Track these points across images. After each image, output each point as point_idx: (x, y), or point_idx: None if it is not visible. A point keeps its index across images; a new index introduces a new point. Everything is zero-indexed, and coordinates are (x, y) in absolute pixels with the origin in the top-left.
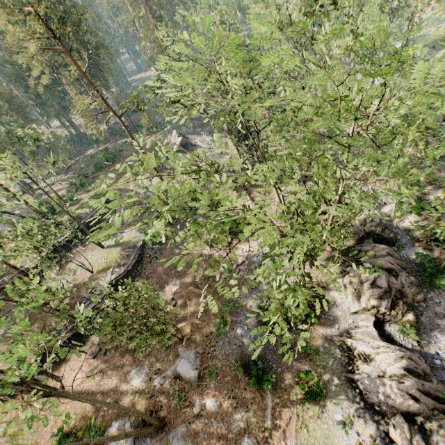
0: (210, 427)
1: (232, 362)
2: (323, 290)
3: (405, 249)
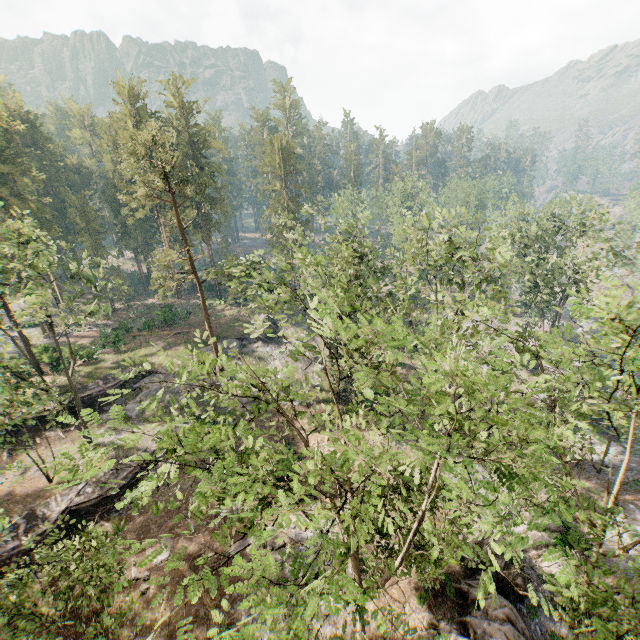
0: None
1: None
2: None
3: (540, 616)
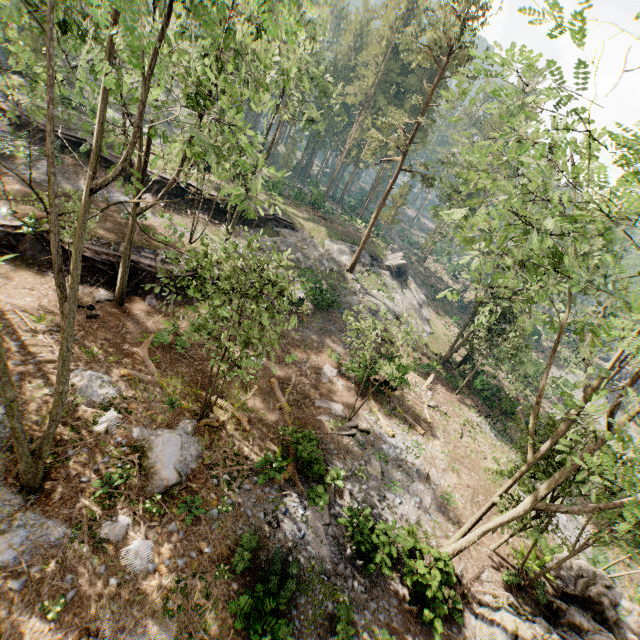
0: (92, 590)
1: (236, 532)
2: (463, 601)
3: None
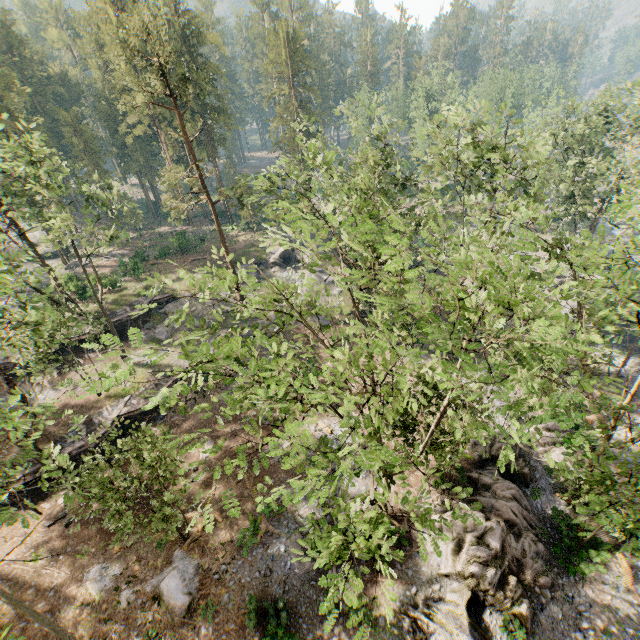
0: None
1: (245, 599)
2: (410, 524)
3: (542, 497)
